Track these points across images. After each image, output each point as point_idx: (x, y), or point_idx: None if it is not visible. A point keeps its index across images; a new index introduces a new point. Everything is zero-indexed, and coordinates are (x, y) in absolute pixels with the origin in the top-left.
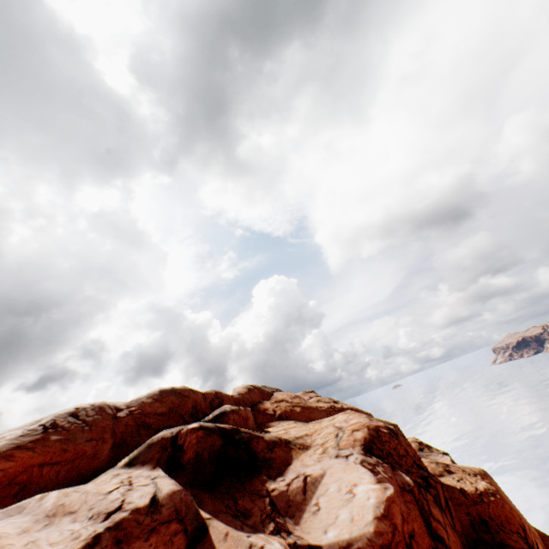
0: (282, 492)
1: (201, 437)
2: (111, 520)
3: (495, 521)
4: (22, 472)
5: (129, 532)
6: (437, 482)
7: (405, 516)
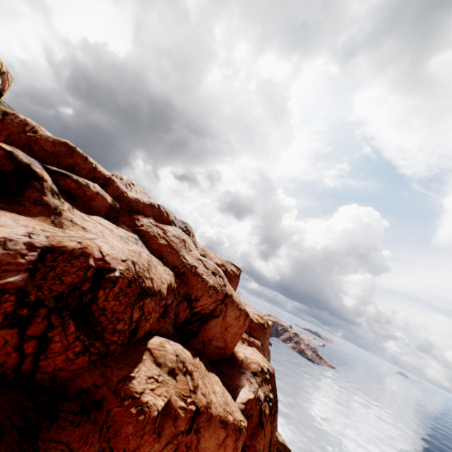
0: None
1: (1, 155)
2: None
3: (108, 419)
4: None
5: None
6: (49, 319)
7: None
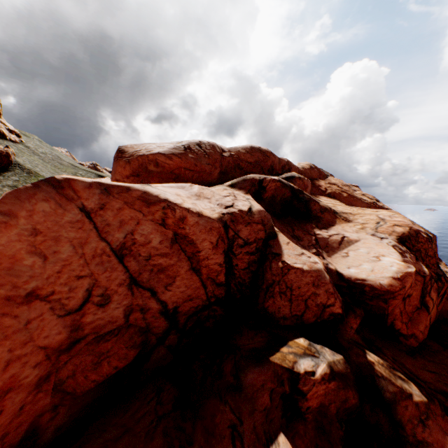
0: (324, 238)
1: (277, 187)
2: (228, 210)
3: None
4: (176, 169)
5: (237, 219)
6: (447, 282)
7: (411, 286)
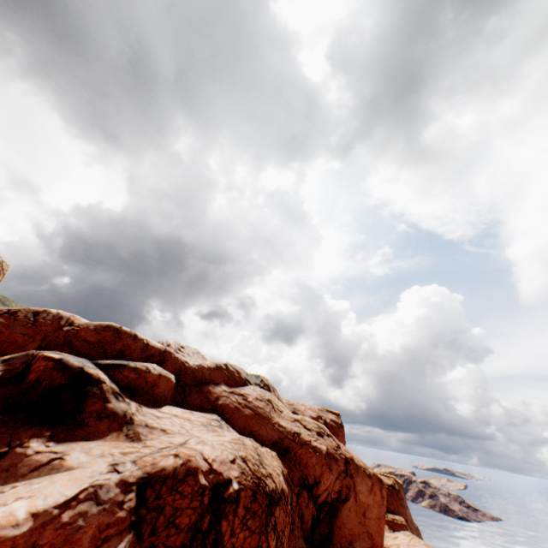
0: (23, 454)
1: (49, 367)
2: None
3: None
4: None
5: None
6: None
7: None
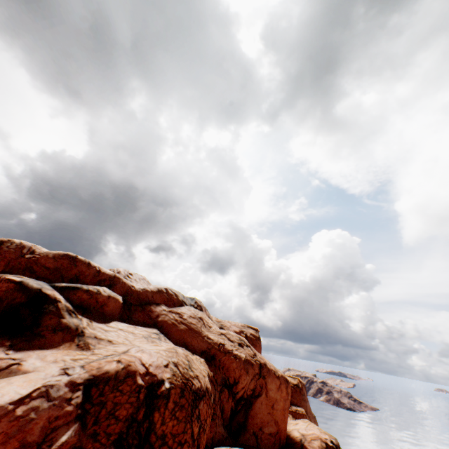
0: None
1: (11, 288)
2: None
3: None
4: None
5: None
6: None
7: None
